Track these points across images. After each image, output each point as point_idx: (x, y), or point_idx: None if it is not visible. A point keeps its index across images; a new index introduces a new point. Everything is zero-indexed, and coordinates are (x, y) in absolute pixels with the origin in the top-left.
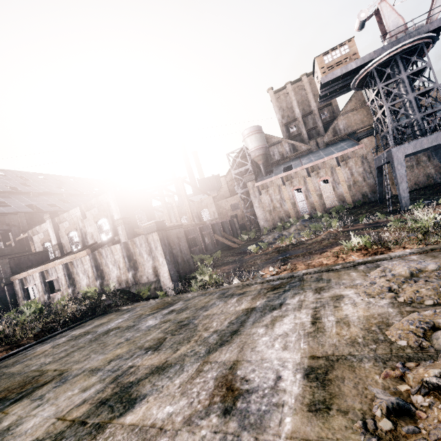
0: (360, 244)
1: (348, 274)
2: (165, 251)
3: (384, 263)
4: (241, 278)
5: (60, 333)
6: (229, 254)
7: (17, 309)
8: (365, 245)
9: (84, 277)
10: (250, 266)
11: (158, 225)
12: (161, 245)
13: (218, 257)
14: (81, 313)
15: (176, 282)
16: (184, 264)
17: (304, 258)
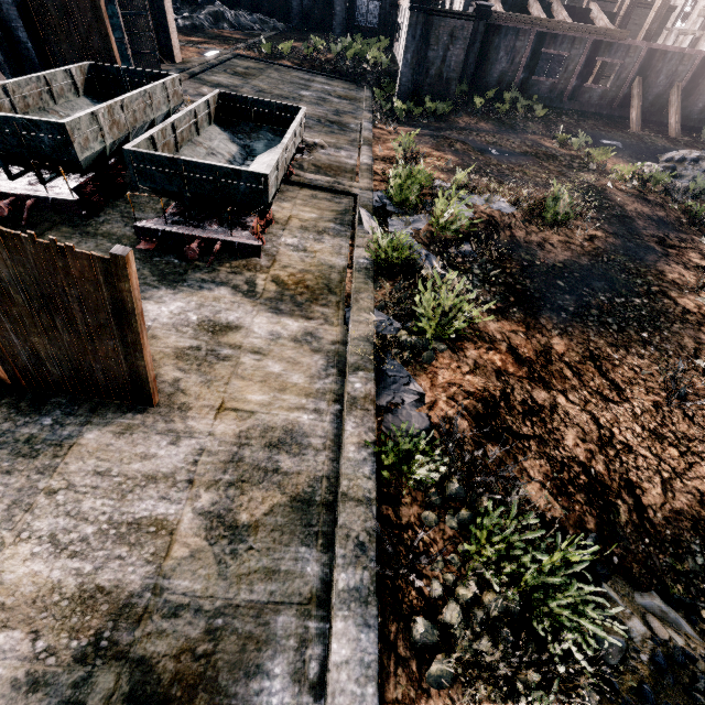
0: (440, 163)
1: (332, 139)
2: (408, 46)
3: (346, 152)
4: (413, 127)
5: (323, 75)
6: (560, 124)
7: (391, 44)
8: (401, 150)
9: (402, 37)
10: (464, 134)
11: (415, 1)
12: (407, 35)
13: (537, 115)
14: (353, 72)
15: (403, 94)
16: (437, 81)
17: (426, 142)
